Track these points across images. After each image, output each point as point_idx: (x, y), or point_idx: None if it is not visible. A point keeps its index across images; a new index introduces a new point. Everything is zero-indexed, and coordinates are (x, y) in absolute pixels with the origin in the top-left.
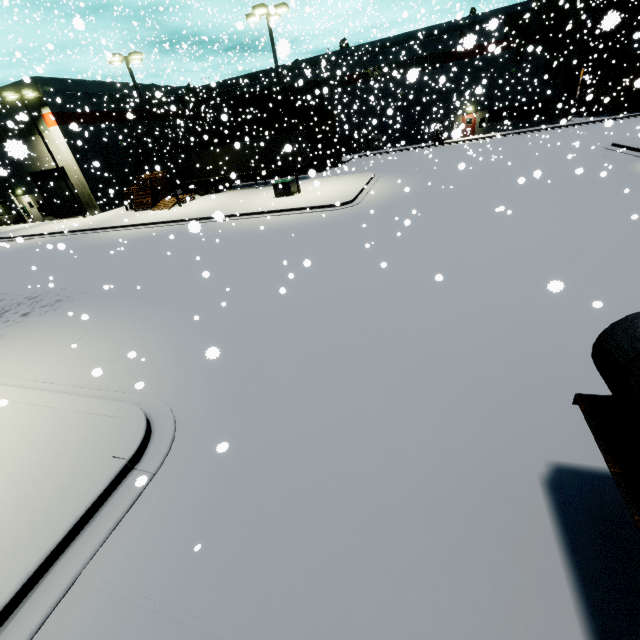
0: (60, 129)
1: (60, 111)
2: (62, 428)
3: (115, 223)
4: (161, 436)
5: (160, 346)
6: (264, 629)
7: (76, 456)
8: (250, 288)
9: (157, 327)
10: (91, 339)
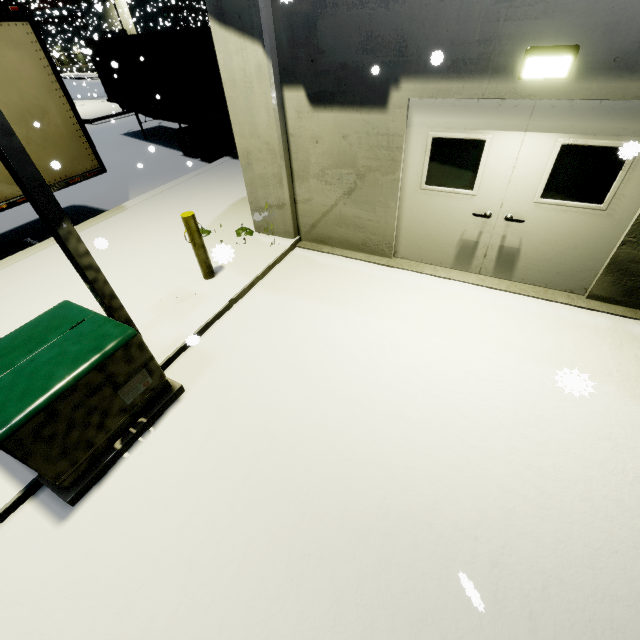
0: None
1: None
2: None
3: None
4: None
5: None
6: None
7: None
8: None
9: None
10: None
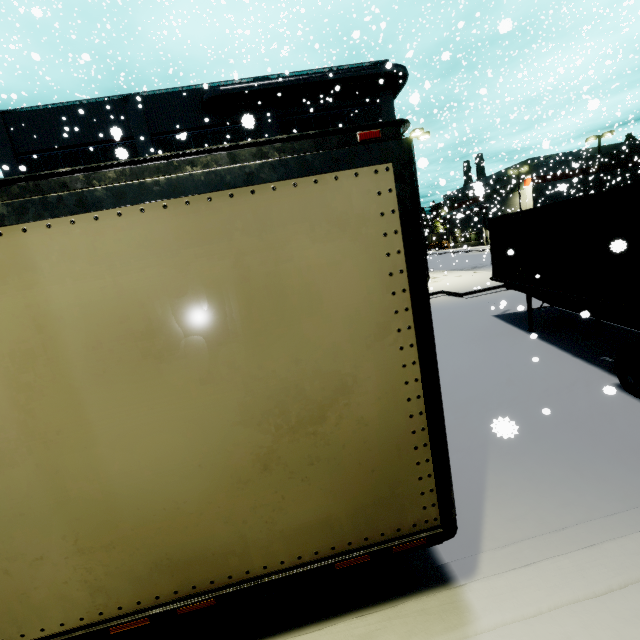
0: (531, 187)
1: (536, 176)
2: None
3: None
4: None
5: None
6: None
7: None
8: None
9: None
10: None
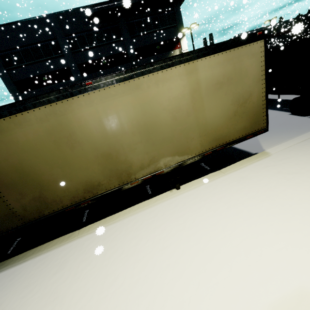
0: None
1: None
2: None
3: None
4: None
5: None
6: None
7: None
8: None
9: None
10: None
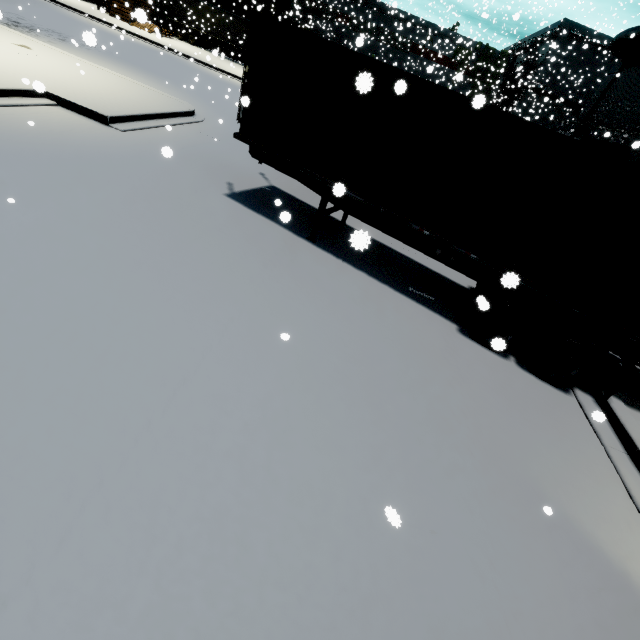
0: None
1: None
2: (151, 92)
3: (94, 15)
4: (200, 116)
5: (184, 97)
6: (245, 150)
7: (166, 101)
8: (233, 103)
9: (178, 90)
10: (134, 75)
